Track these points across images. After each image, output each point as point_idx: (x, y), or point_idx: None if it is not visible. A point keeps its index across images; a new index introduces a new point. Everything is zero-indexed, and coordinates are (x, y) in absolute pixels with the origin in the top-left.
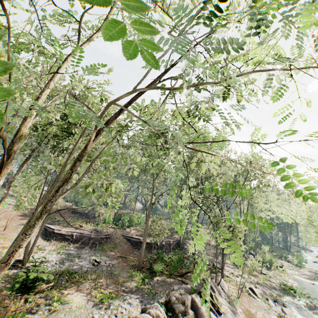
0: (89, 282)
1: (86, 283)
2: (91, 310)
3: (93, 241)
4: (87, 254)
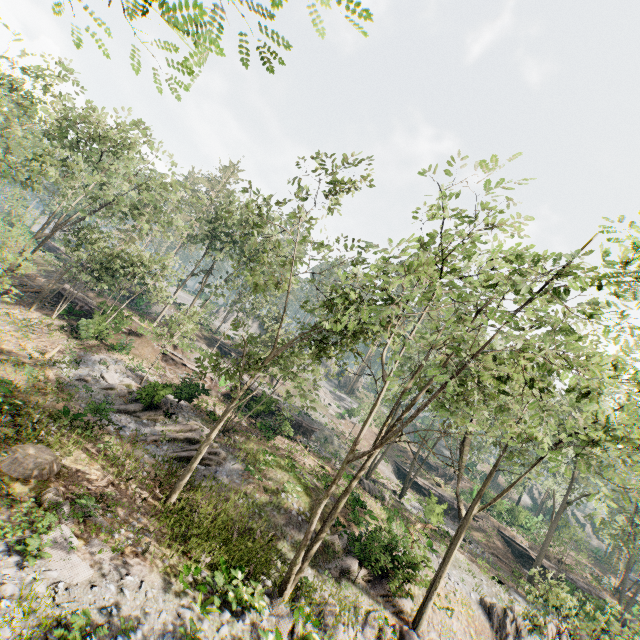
0: (466, 552)
1: (464, 551)
2: (477, 574)
3: (455, 513)
4: (450, 525)
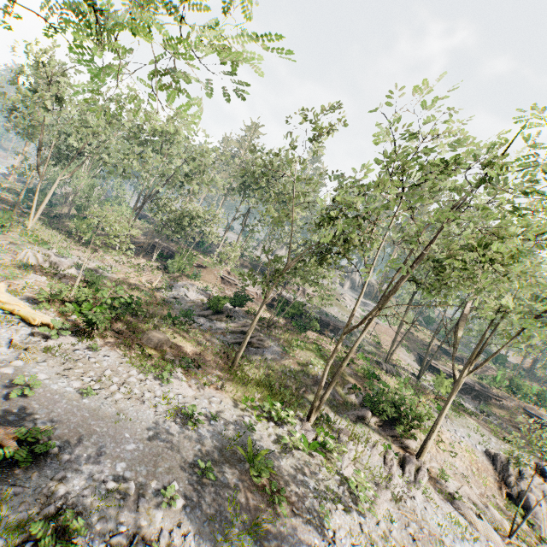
0: (480, 420)
1: (477, 419)
2: (487, 434)
3: (476, 393)
4: (470, 402)
